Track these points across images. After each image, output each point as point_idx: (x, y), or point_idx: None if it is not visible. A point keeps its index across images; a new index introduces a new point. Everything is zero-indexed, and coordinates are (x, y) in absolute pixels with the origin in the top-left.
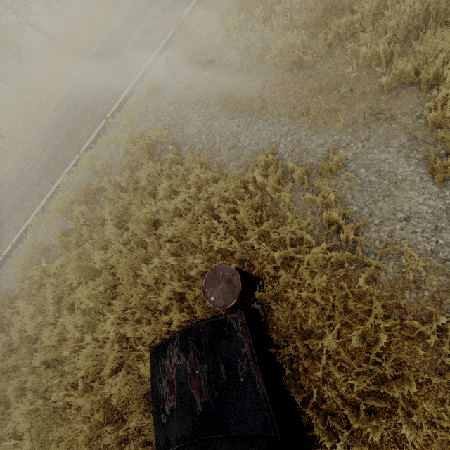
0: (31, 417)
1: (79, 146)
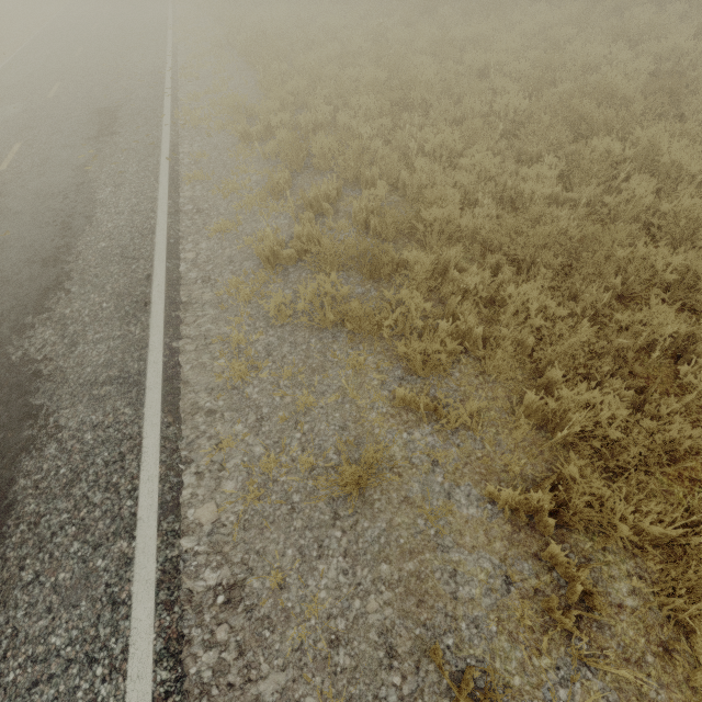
0: None
1: (162, 25)
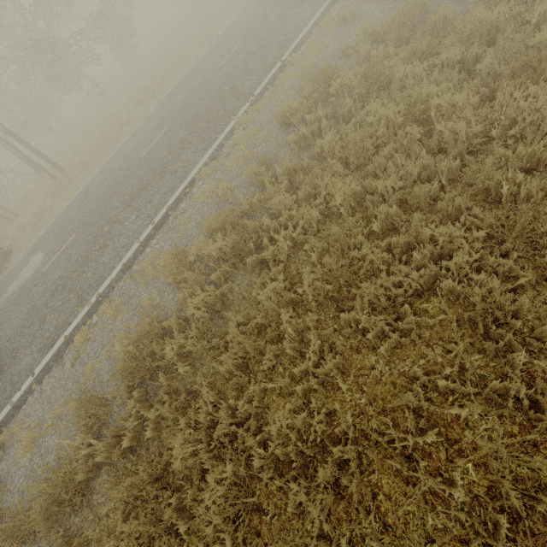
0: (492, 209)
1: (248, 93)
